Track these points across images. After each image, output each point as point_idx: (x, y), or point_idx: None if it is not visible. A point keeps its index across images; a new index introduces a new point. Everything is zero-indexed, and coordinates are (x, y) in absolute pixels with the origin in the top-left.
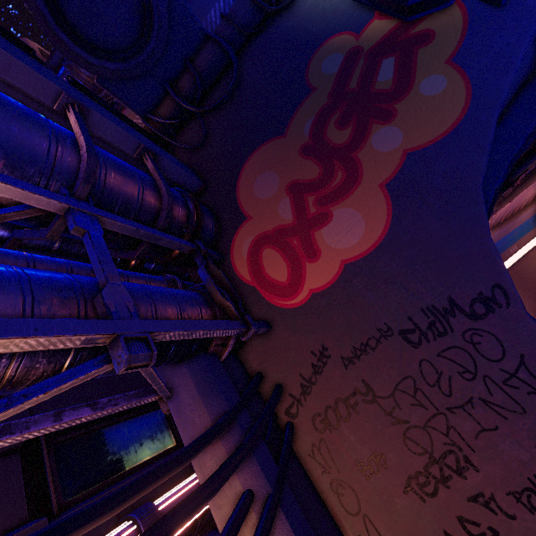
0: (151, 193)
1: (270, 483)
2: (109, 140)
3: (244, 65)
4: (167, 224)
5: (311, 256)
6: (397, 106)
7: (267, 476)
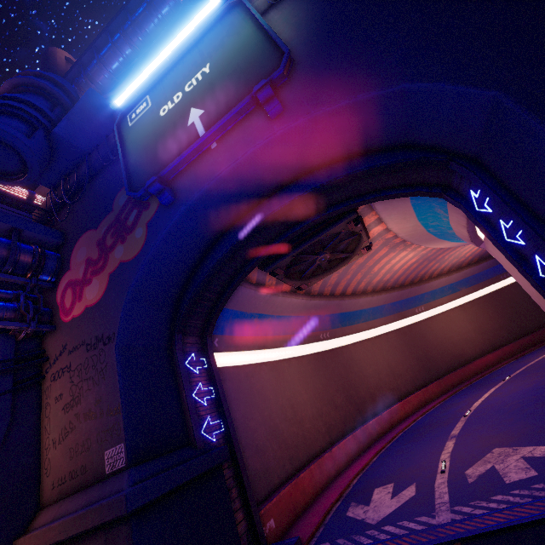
0: (3, 255)
1: None
2: None
3: (101, 179)
4: (14, 269)
5: (79, 299)
6: (128, 237)
7: (1, 387)
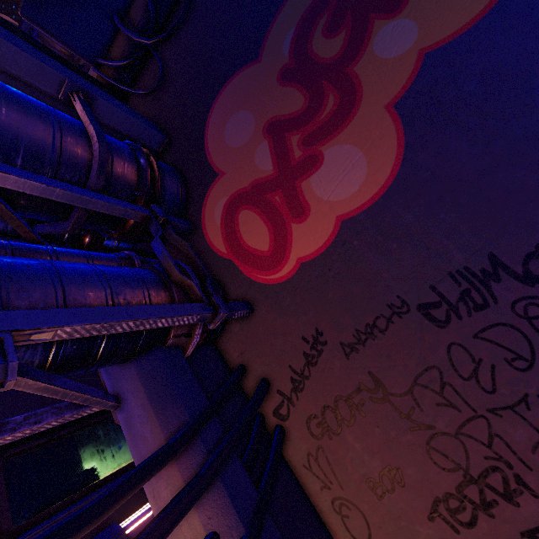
0: (75, 141)
1: (242, 521)
2: (14, 72)
3: None
4: (108, 185)
5: (297, 215)
6: None
7: (239, 510)
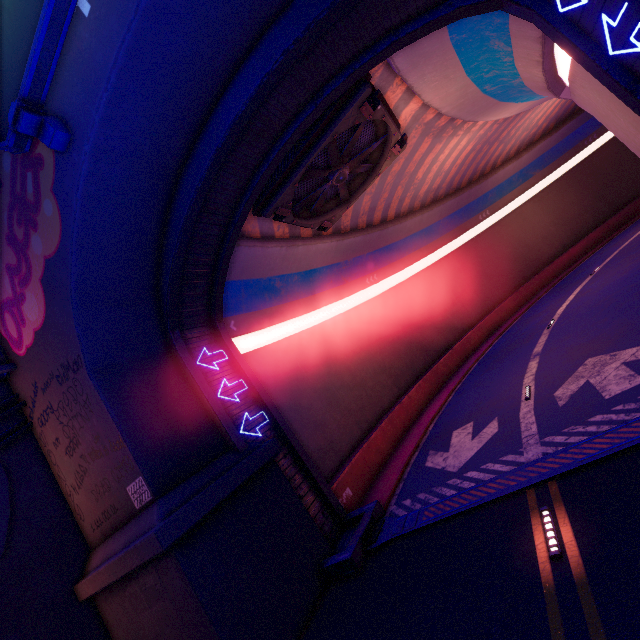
0: None
1: None
2: None
3: None
4: None
5: (23, 323)
6: (38, 219)
7: None
